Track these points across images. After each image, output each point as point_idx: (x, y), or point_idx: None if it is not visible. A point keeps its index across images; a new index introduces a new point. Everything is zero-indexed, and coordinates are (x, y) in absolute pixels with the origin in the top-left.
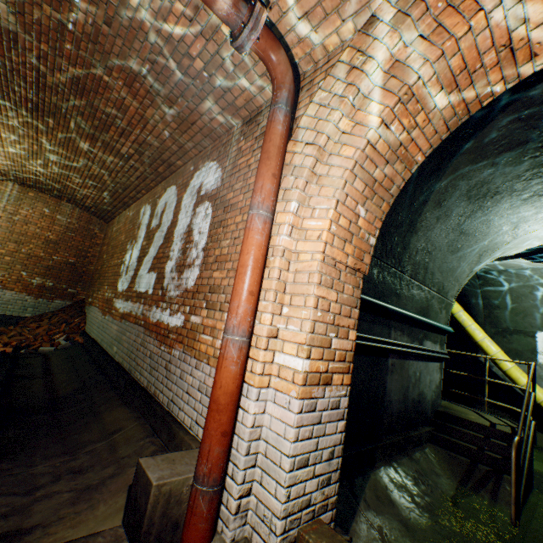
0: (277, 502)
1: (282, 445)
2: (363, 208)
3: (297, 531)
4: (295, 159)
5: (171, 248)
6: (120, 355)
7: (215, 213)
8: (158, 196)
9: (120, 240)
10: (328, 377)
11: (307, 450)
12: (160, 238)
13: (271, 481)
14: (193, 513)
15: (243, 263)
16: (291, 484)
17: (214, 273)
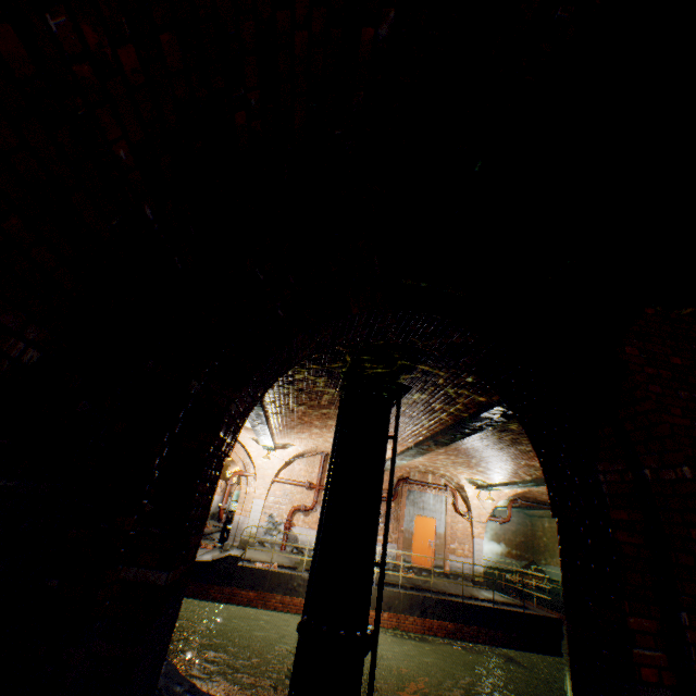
0: None
1: None
2: None
3: None
4: None
5: None
6: None
7: None
8: None
9: None
10: None
11: None
12: None
13: None
14: None
15: None
16: None
17: None
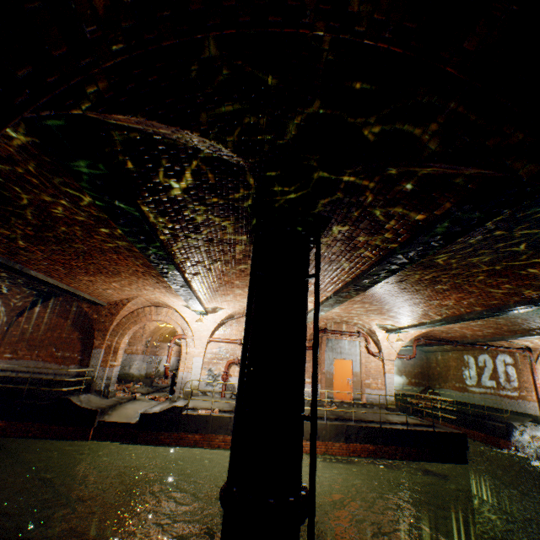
0: None
1: None
2: None
3: None
4: (538, 368)
5: (498, 375)
6: (488, 404)
7: (515, 369)
8: (475, 354)
9: (451, 364)
10: None
11: None
12: (489, 370)
13: None
14: None
15: (536, 385)
16: None
17: (523, 384)
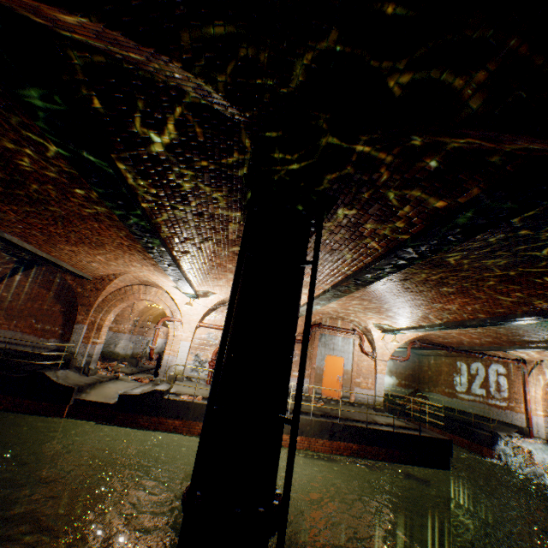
0: (543, 431)
1: (541, 424)
2: (546, 388)
3: (547, 436)
4: (531, 380)
5: (489, 384)
6: (475, 411)
7: (507, 380)
8: (468, 362)
9: (443, 369)
10: (547, 415)
11: (546, 425)
12: (480, 379)
13: (541, 429)
14: (530, 431)
15: (526, 398)
16: (544, 429)
17: (513, 395)
